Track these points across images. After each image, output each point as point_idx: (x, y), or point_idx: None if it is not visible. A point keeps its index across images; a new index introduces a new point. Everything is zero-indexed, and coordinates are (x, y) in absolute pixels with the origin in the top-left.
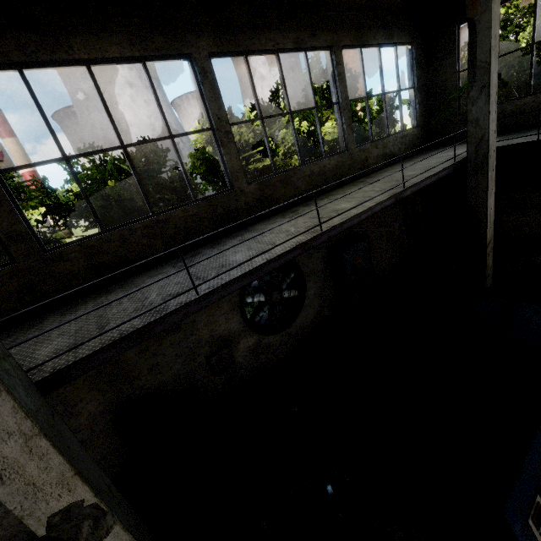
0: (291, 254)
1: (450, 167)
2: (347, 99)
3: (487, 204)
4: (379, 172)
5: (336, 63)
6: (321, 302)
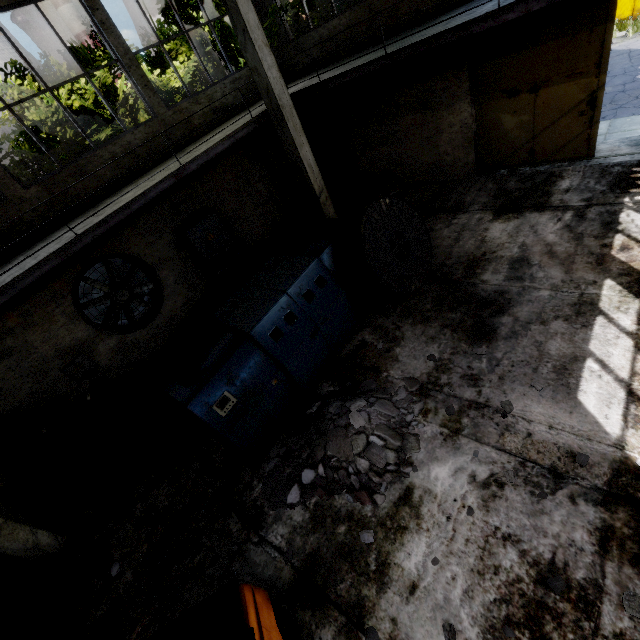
0: (47, 265)
1: (250, 125)
2: (129, 53)
3: (300, 156)
4: (208, 134)
5: (90, 9)
6: (188, 286)
